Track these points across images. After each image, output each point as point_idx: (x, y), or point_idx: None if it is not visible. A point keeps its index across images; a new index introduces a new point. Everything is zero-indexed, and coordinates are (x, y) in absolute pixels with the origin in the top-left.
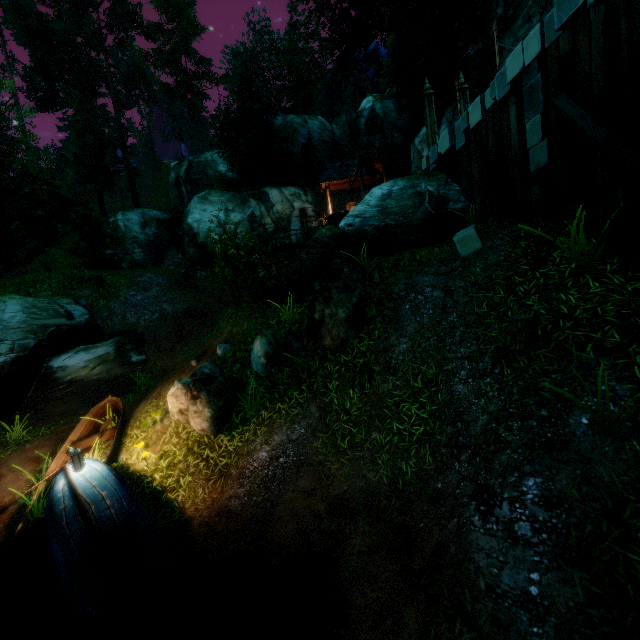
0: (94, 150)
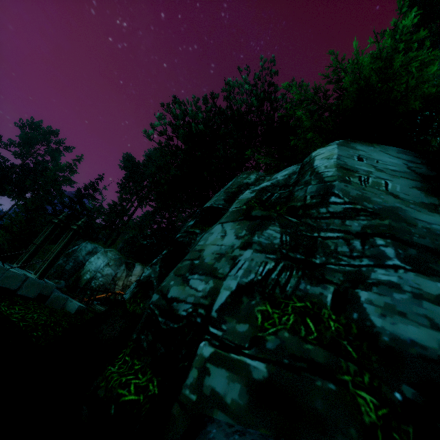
0: (109, 212)
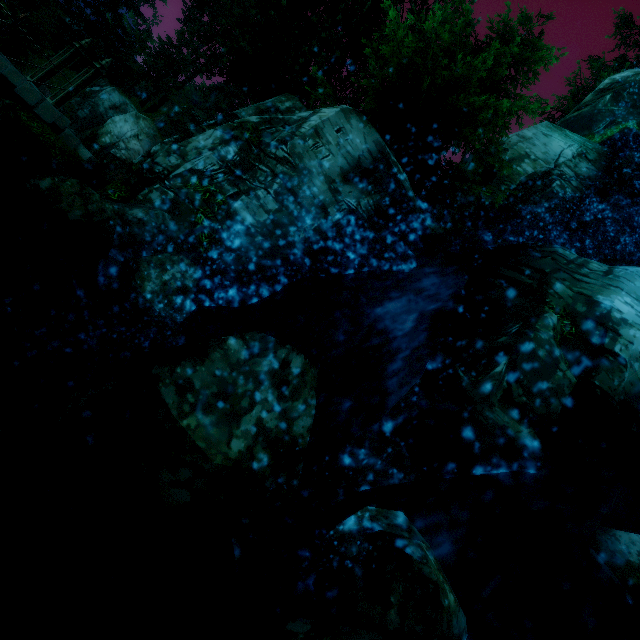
0: (158, 53)
